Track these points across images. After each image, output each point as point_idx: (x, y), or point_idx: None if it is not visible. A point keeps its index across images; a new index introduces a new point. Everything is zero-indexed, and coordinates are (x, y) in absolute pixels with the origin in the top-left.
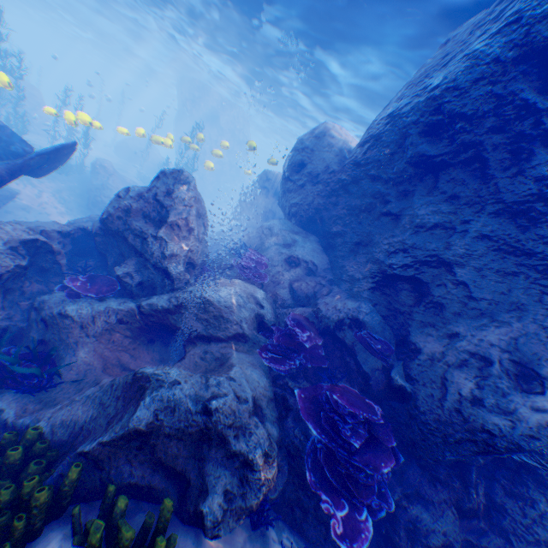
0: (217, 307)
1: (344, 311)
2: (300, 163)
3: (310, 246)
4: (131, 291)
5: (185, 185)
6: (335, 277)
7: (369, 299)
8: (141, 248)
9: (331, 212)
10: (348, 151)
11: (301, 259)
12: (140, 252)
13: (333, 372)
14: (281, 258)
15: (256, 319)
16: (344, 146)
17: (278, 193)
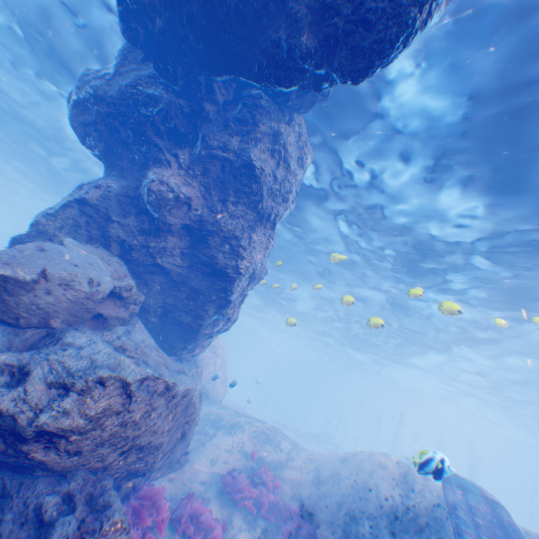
0: None
1: None
2: None
3: None
4: None
5: None
6: None
7: None
8: None
9: None
10: None
11: None
12: None
13: None
14: None
15: None
16: None
17: None
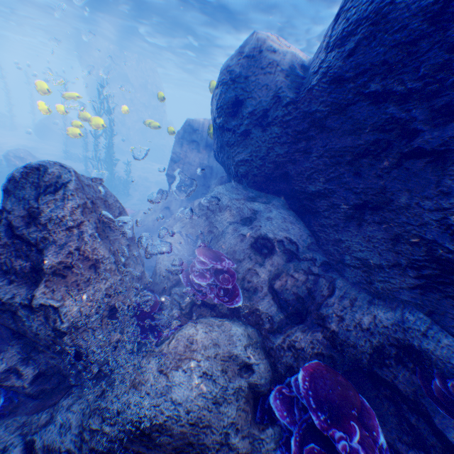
0: (176, 432)
1: (382, 334)
2: (234, 102)
3: (277, 214)
4: (27, 393)
5: (59, 192)
6: (331, 259)
7: (421, 307)
8: (16, 326)
9: (301, 164)
10: (300, 65)
11: (273, 238)
12: (17, 331)
13: (396, 448)
14: (245, 244)
15: (249, 403)
16: (294, 60)
17: (212, 147)
